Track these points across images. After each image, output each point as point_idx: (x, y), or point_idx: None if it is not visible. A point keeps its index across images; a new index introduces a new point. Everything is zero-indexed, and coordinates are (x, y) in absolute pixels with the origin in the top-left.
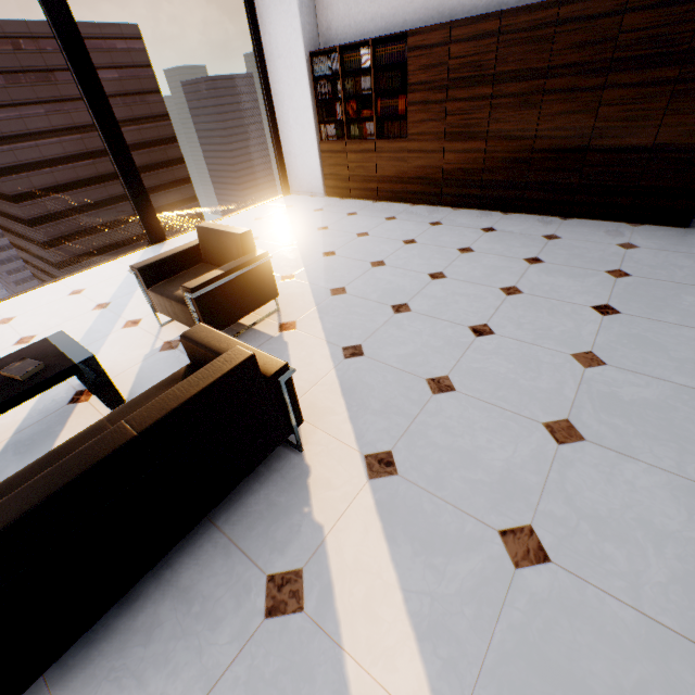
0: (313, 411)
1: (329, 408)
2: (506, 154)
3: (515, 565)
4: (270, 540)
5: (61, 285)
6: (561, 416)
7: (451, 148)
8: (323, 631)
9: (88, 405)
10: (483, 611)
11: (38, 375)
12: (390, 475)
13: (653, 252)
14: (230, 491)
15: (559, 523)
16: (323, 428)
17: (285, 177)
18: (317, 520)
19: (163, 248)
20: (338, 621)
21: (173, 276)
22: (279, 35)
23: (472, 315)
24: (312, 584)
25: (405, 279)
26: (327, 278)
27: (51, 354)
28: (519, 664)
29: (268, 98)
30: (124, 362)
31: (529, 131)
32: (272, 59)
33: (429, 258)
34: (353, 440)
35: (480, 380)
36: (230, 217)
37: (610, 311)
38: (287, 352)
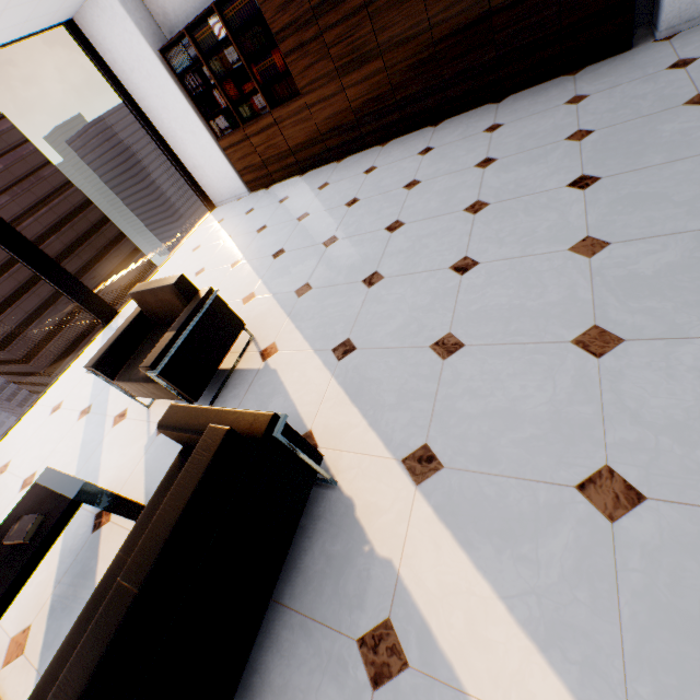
0: (330, 433)
1: (345, 424)
2: (409, 61)
3: (609, 519)
4: (344, 598)
5: (39, 407)
6: (587, 324)
7: (349, 82)
8: (438, 682)
9: (111, 525)
10: (598, 588)
11: (40, 529)
12: (436, 471)
13: (606, 94)
14: (280, 569)
15: (637, 450)
16: (347, 449)
17: (202, 193)
18: (382, 556)
19: (118, 323)
20: (449, 664)
21: (132, 355)
22: (119, 47)
23: (448, 253)
24: (406, 632)
25: (364, 245)
26: (287, 281)
27: (45, 499)
28: (663, 635)
29: (144, 120)
30: (127, 463)
31: (421, 24)
32: (126, 77)
33: (379, 211)
34: (383, 448)
35: (485, 322)
36: (169, 260)
37: (589, 181)
38: (279, 380)
